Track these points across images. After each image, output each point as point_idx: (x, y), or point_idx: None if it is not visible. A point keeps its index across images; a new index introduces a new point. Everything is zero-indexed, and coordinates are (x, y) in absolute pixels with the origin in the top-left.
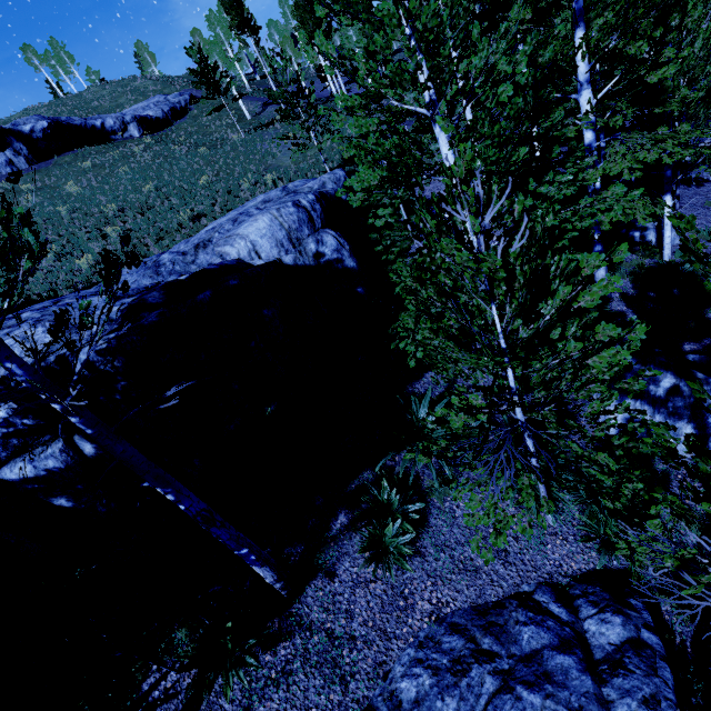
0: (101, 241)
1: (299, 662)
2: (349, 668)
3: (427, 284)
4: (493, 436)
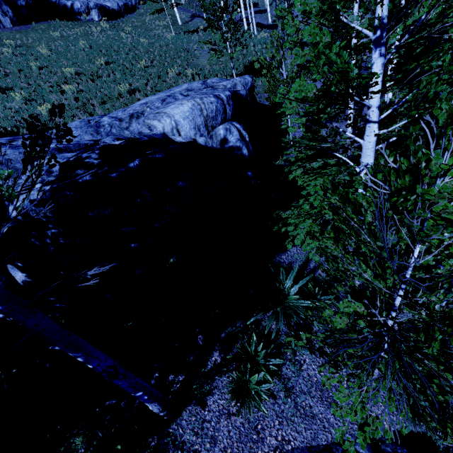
0: (59, 95)
1: None
2: None
3: (346, 203)
4: (363, 335)
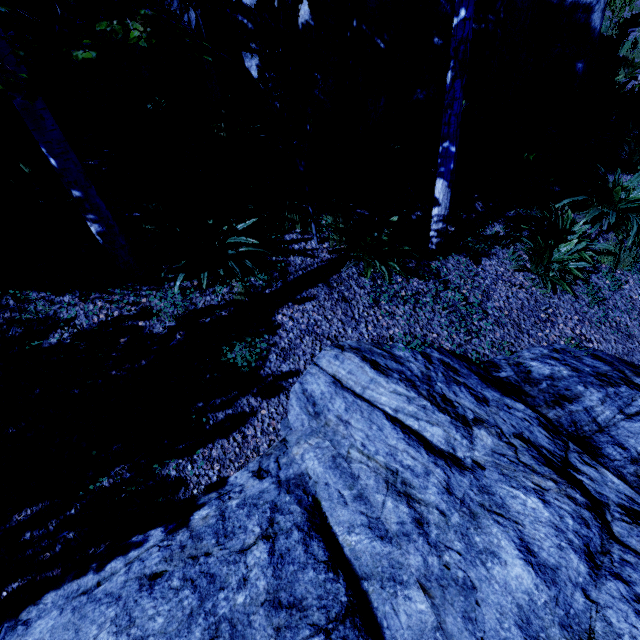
0: None
1: (428, 299)
2: (475, 328)
3: None
4: None
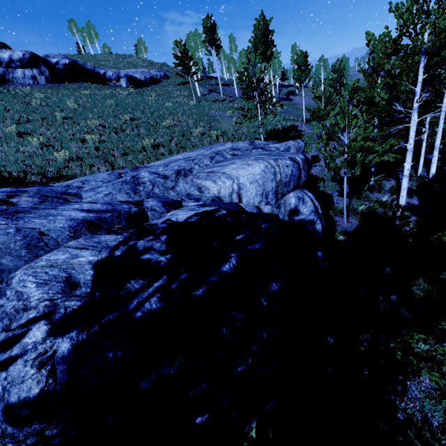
0: (79, 143)
1: None
2: None
3: None
4: None
